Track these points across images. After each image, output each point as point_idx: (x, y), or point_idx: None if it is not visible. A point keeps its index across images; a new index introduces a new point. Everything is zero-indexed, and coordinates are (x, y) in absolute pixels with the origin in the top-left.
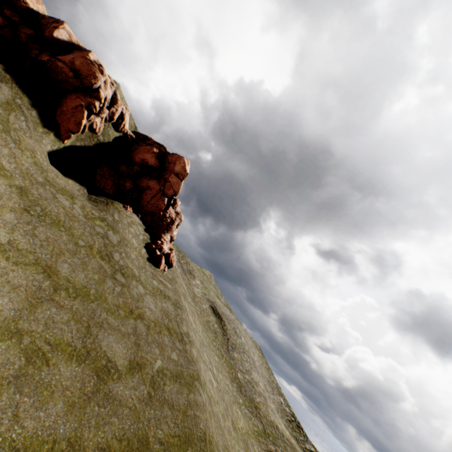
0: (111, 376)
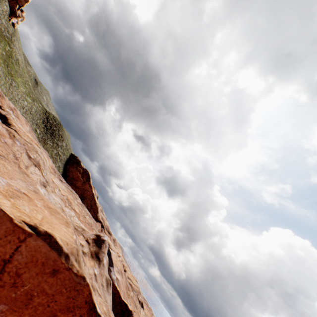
0: None
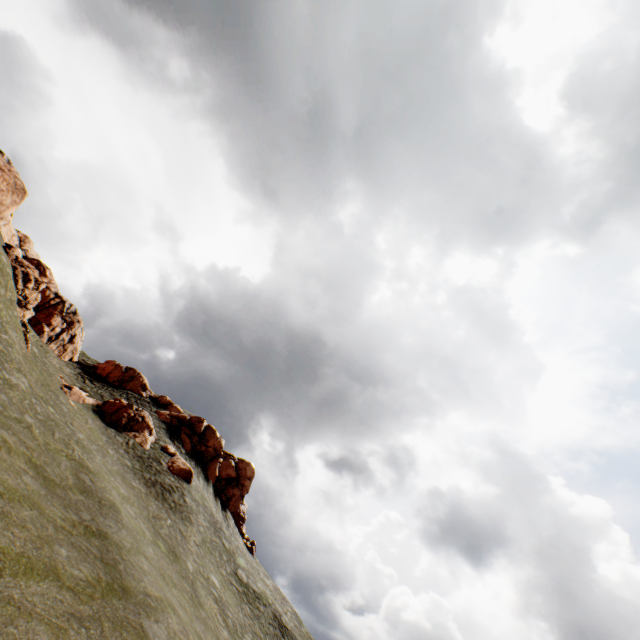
0: None
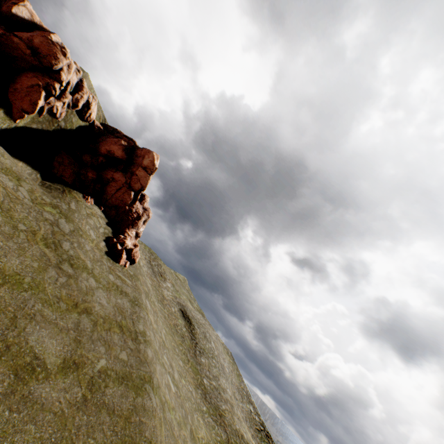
0: (35, 375)
